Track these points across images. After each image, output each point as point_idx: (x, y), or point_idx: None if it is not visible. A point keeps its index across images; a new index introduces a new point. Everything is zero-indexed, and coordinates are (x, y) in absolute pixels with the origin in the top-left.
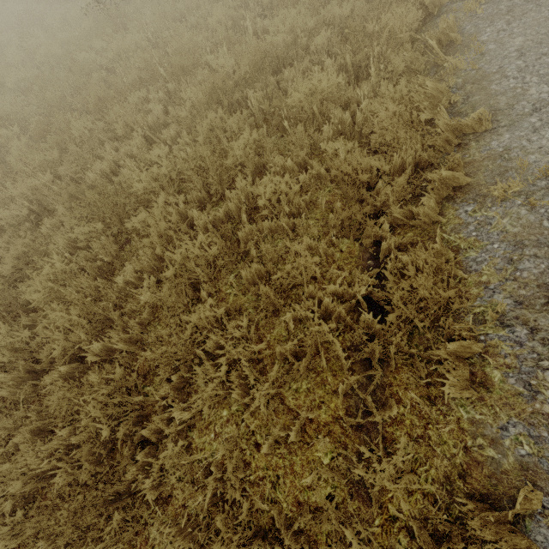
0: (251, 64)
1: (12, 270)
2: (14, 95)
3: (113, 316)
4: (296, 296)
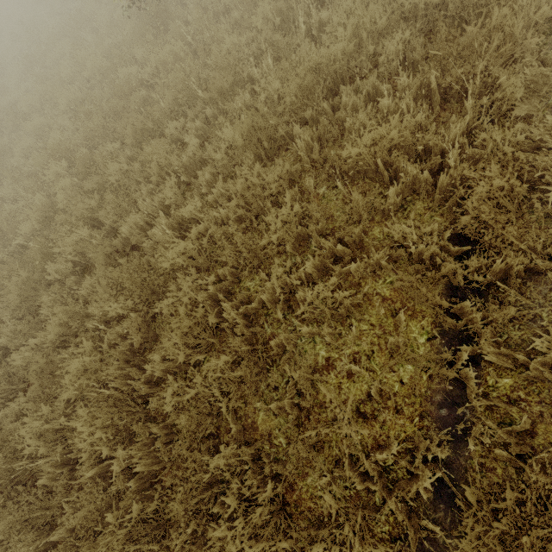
0: (299, 91)
1: (55, 338)
2: (66, 117)
3: (135, 430)
4: (337, 435)
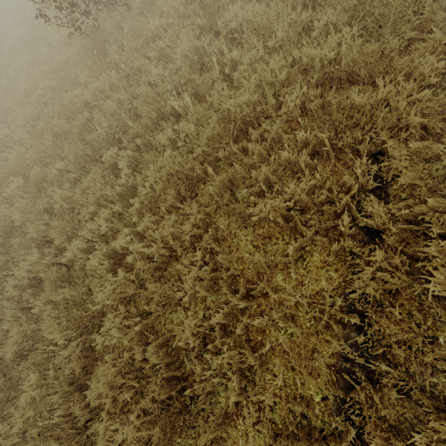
0: (210, 141)
1: (13, 355)
2: (25, 130)
3: None
4: None
